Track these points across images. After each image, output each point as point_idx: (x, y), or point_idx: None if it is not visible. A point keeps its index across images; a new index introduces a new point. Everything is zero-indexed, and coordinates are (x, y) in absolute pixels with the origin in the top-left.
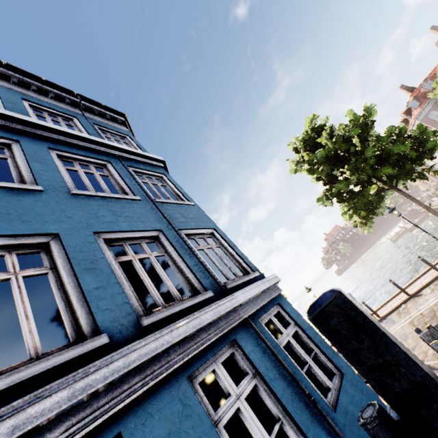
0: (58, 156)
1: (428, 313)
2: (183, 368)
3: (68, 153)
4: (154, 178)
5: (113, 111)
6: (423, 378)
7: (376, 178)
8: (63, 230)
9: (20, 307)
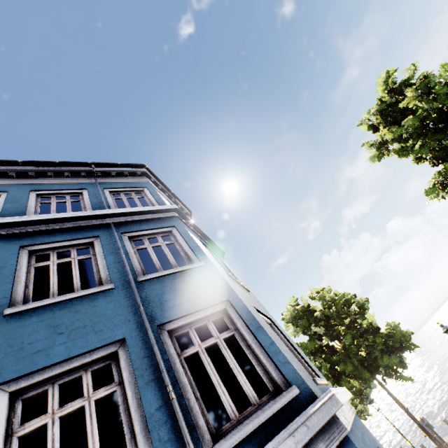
0: (34, 251)
1: None
2: None
3: (46, 244)
4: (159, 237)
5: (130, 165)
6: None
7: None
8: None
9: None
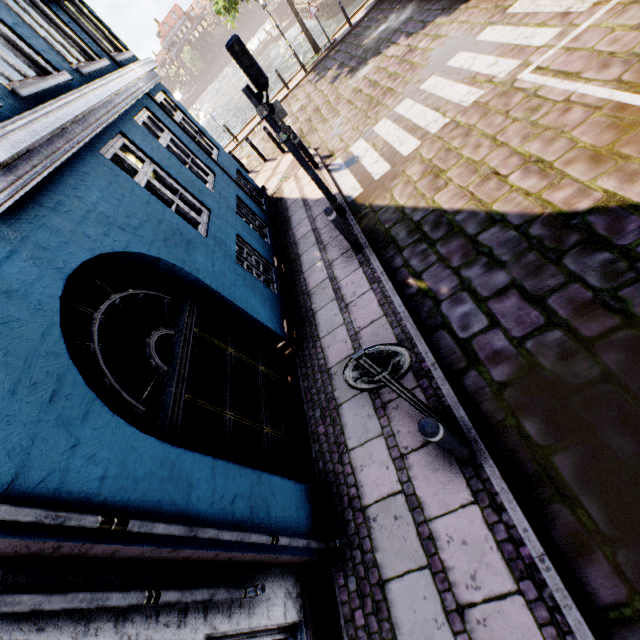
0: None
1: None
2: (128, 113)
3: None
4: None
5: None
6: (259, 69)
7: None
8: None
9: None
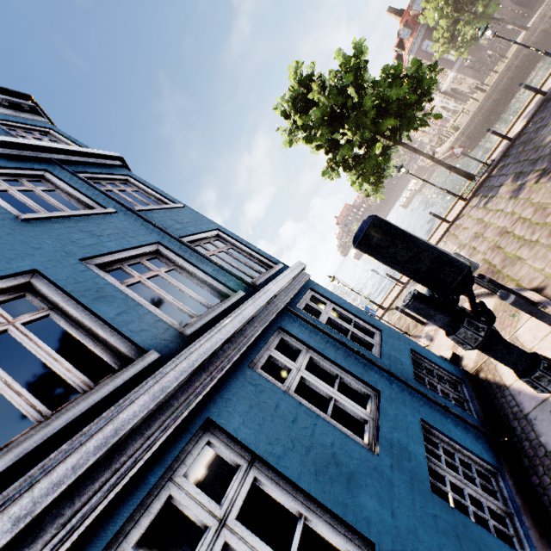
0: None
1: None
2: (241, 360)
3: None
4: (118, 184)
5: (8, 92)
6: (438, 254)
7: (380, 134)
8: (40, 264)
9: (40, 353)
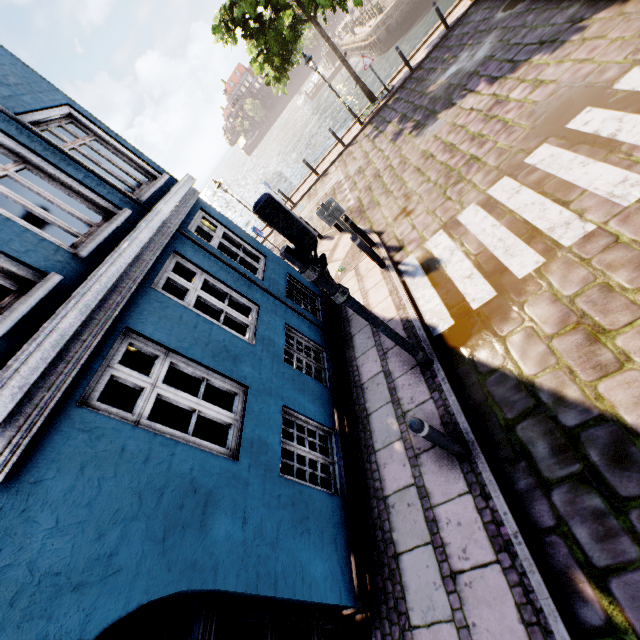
0: None
1: (331, 193)
2: (144, 282)
3: None
4: None
5: None
6: (302, 227)
7: None
8: None
9: None
